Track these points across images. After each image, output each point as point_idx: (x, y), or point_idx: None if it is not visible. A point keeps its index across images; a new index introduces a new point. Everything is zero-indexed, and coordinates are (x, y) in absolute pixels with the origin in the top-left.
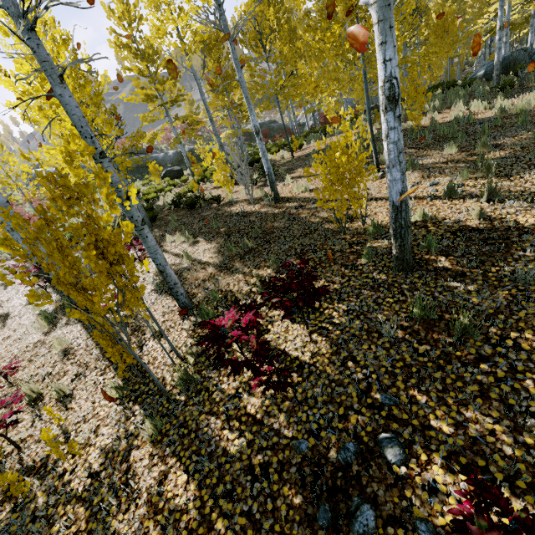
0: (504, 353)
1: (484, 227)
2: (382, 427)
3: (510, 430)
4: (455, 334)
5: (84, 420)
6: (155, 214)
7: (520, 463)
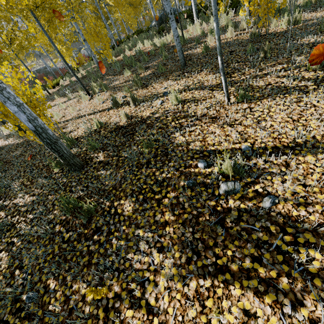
0: (108, 221)
1: (126, 124)
2: None
3: None
4: (82, 218)
5: None
6: None
7: (90, 319)
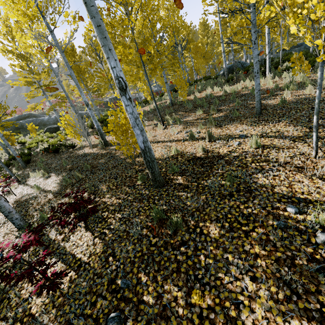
0: (194, 237)
1: (203, 156)
2: (114, 307)
3: (185, 295)
4: (170, 229)
5: None
6: (29, 158)
7: (184, 320)
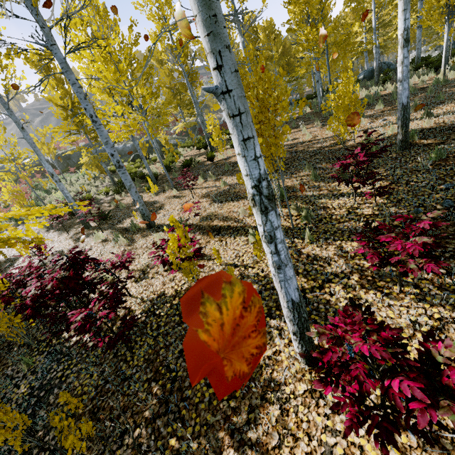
0: None
1: (436, 127)
2: None
3: None
4: None
5: (238, 257)
6: (156, 175)
7: None
